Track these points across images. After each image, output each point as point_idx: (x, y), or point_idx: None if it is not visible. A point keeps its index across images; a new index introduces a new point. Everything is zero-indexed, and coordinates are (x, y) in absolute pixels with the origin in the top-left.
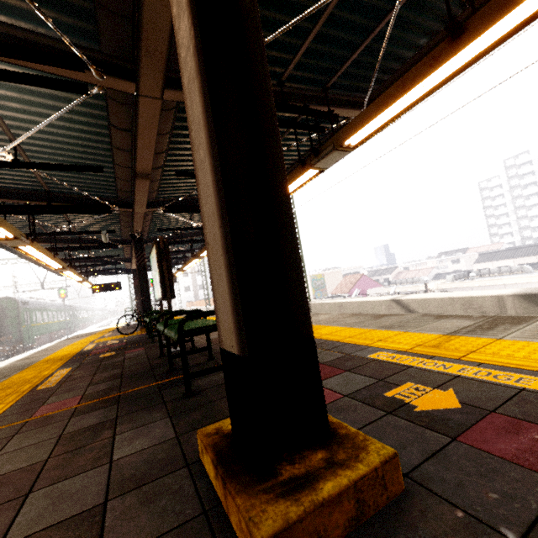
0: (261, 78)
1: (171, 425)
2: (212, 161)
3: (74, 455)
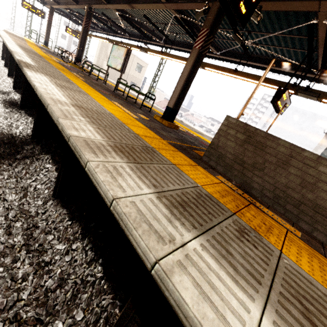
0: (195, 74)
1: (143, 112)
2: (183, 84)
3: (129, 107)
